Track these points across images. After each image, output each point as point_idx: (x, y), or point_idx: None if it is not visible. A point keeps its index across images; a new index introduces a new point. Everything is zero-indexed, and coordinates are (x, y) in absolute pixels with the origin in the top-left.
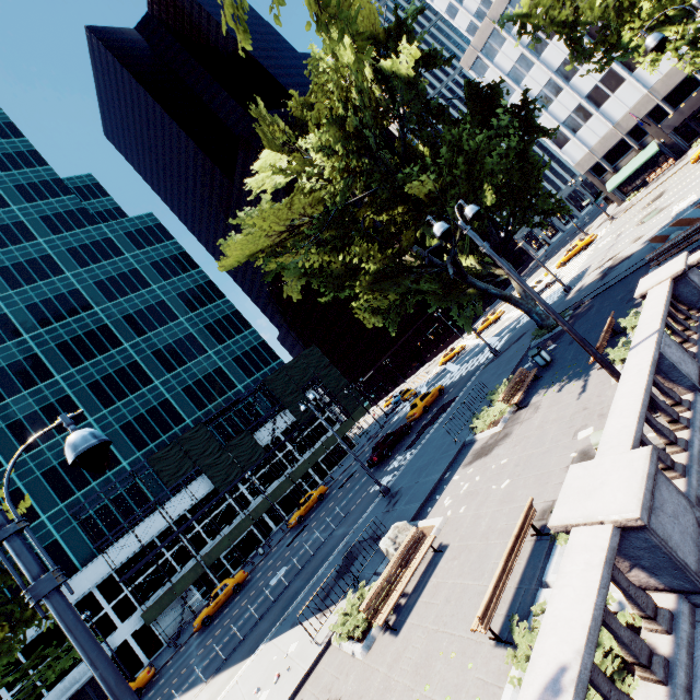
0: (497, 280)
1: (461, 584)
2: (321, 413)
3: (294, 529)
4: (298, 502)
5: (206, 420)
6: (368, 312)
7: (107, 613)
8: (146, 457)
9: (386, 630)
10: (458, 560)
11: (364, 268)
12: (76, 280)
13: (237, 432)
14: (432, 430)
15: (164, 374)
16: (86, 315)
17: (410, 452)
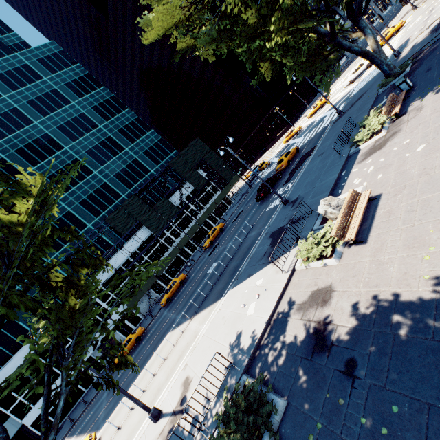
0: (354, 43)
1: (418, 200)
2: (208, 184)
3: (208, 249)
4: (202, 238)
5: (136, 193)
6: (277, 55)
7: (104, 307)
8: (102, 221)
9: (350, 246)
10: (402, 194)
11: (270, 18)
12: (12, 101)
13: (157, 200)
14: (305, 166)
15: (99, 166)
16: (30, 128)
17: (290, 183)
